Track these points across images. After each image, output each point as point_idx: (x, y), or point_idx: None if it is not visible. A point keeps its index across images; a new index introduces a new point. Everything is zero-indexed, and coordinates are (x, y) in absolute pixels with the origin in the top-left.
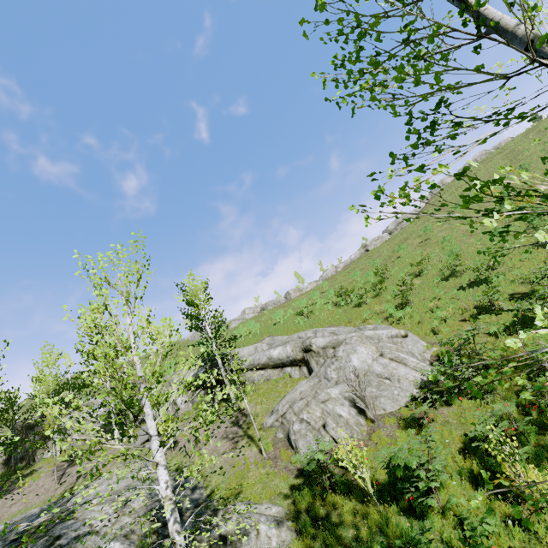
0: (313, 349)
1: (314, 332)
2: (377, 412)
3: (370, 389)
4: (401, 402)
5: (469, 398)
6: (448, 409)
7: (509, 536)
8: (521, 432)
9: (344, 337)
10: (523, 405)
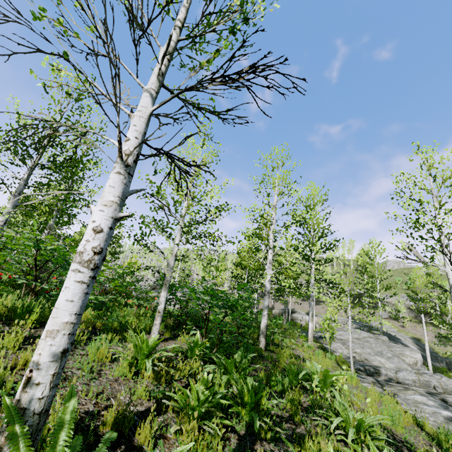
0: None
1: None
2: None
3: None
4: None
5: None
6: None
7: None
8: None
9: None
10: None
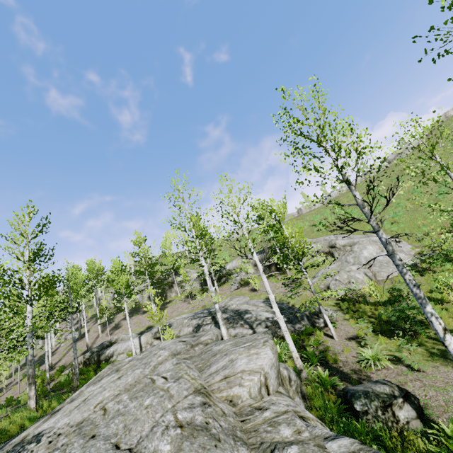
0: (337, 246)
1: (335, 237)
2: (378, 278)
3: (374, 268)
4: (393, 274)
5: (435, 273)
6: (421, 278)
7: (440, 313)
8: None
9: (358, 240)
10: None
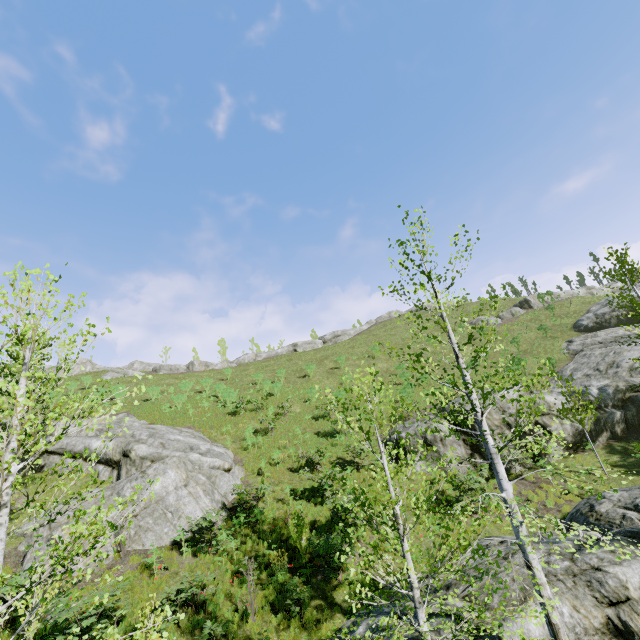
0: (131, 456)
1: (150, 435)
2: (136, 546)
3: (149, 519)
4: (163, 541)
5: (217, 553)
6: (191, 560)
7: None
8: (205, 599)
9: (168, 454)
10: (241, 572)
